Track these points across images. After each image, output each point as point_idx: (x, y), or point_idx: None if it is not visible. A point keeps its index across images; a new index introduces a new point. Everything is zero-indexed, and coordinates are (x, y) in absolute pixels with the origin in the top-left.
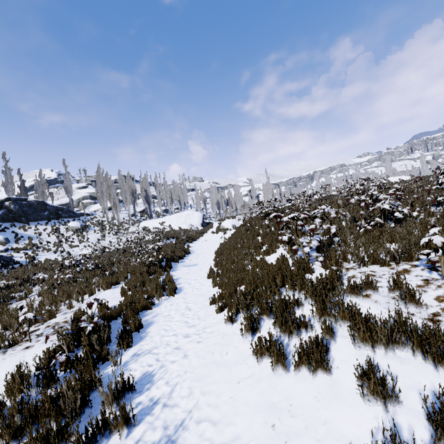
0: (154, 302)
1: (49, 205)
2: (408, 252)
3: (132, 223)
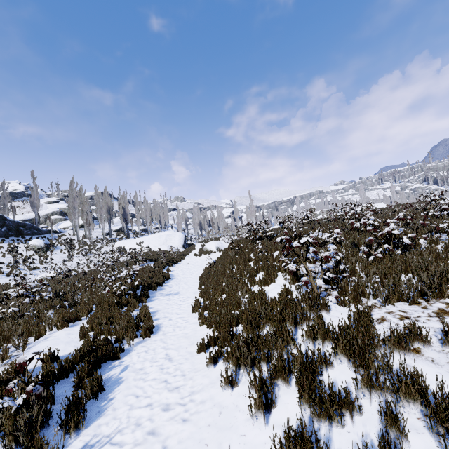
0: (123, 348)
1: (9, 219)
2: (438, 287)
3: (106, 243)
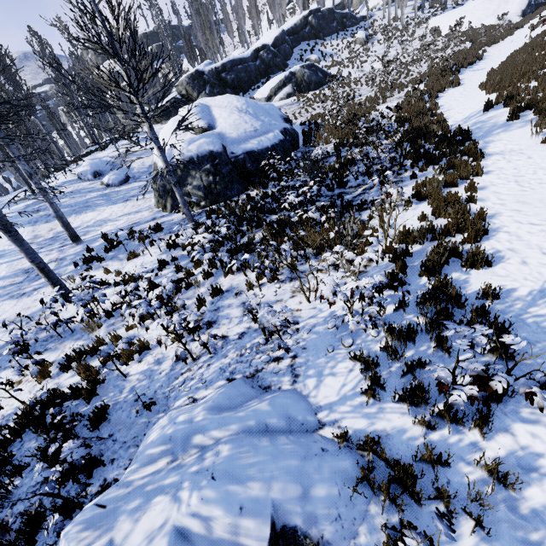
0: (444, 89)
1: (336, 12)
2: None
3: (417, 24)
